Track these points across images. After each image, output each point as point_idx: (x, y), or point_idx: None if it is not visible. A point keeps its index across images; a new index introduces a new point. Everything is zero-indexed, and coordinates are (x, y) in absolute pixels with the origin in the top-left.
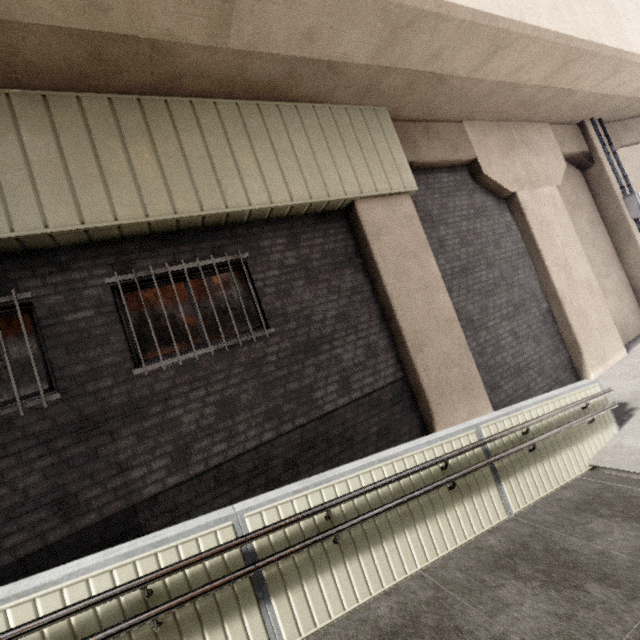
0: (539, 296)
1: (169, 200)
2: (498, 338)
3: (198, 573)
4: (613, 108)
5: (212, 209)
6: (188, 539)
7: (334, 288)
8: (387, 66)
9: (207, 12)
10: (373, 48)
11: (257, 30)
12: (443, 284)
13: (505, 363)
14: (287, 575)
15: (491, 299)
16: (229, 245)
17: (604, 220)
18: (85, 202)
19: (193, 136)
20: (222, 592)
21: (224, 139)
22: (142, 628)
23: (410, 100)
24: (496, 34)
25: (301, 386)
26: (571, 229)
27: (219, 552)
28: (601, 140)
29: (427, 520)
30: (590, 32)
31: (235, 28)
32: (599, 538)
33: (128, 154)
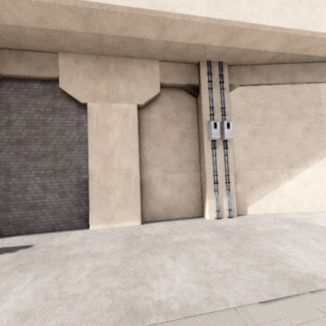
0: (84, 170)
1: None
2: (27, 185)
3: None
4: (223, 54)
5: None
6: None
7: None
8: None
9: None
10: None
11: None
12: None
13: (24, 200)
14: None
15: (35, 162)
16: None
17: (198, 135)
18: None
19: None
20: None
21: None
22: None
23: None
24: None
25: None
26: (134, 135)
27: None
28: (208, 78)
29: None
30: None
31: None
32: None
33: None
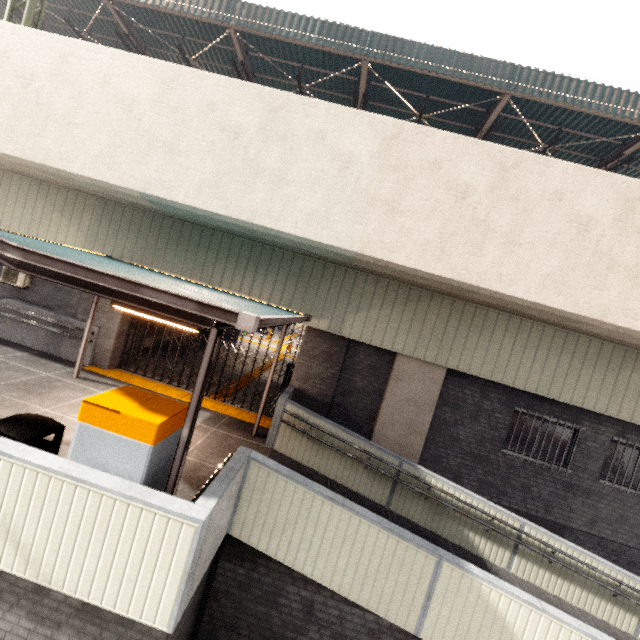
0: None
1: None
2: None
3: (630, 593)
4: None
5: None
6: (634, 581)
7: None
8: None
9: None
10: None
11: None
12: None
13: None
14: None
15: None
16: None
17: None
18: (637, 411)
19: None
20: (632, 604)
21: None
22: (608, 591)
23: None
24: None
25: None
26: None
27: None
28: None
29: None
30: None
31: None
32: None
33: None
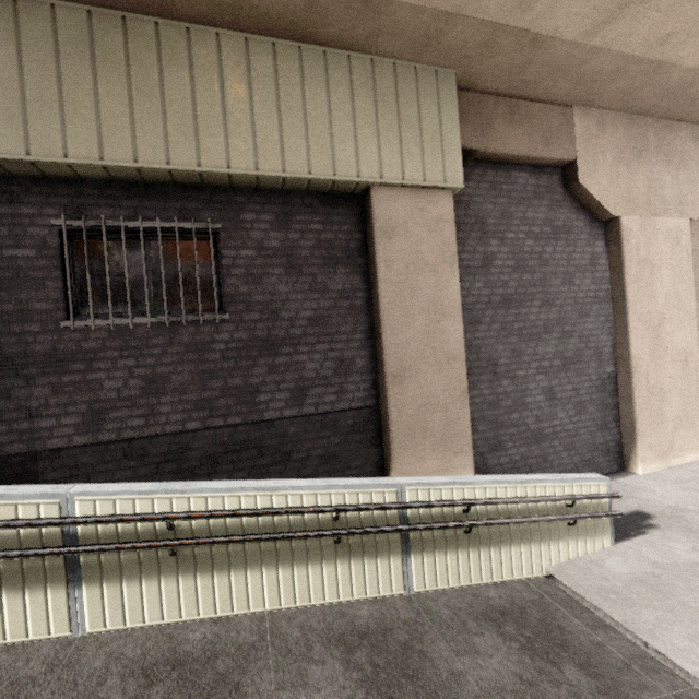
0: (606, 356)
1: (132, 145)
2: (525, 393)
3: (10, 537)
4: None
5: (181, 164)
6: (7, 503)
7: (319, 286)
8: (450, 11)
9: None
10: None
11: None
12: (460, 312)
13: (523, 424)
14: (107, 568)
15: (533, 344)
16: (203, 210)
17: None
18: (36, 131)
19: (180, 72)
20: (31, 562)
21: (218, 81)
22: None
23: (490, 65)
24: None
25: (245, 384)
26: (689, 281)
27: (27, 525)
28: None
29: (295, 565)
30: None
31: None
32: (472, 657)
33: (96, 83)
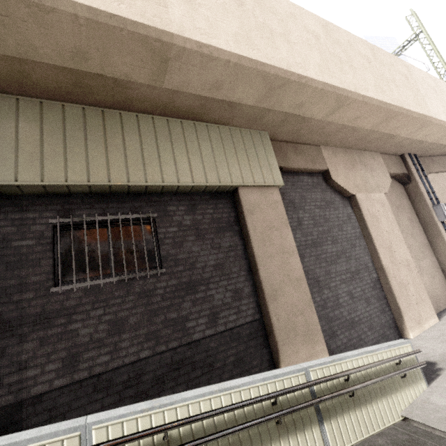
0: (370, 268)
1: (107, 173)
2: (338, 296)
3: None
4: (423, 148)
5: (136, 182)
6: (37, 444)
7: (216, 245)
8: (267, 108)
9: (151, 67)
10: (258, 97)
11: (182, 79)
12: (296, 251)
13: (342, 316)
14: None
15: (334, 266)
16: (145, 207)
17: (420, 219)
18: (48, 168)
19: (133, 135)
20: None
21: (154, 139)
22: None
23: (284, 129)
24: (339, 97)
25: (179, 316)
26: (395, 223)
27: None
28: (416, 167)
29: None
30: (402, 102)
31: (168, 77)
32: None
33: (86, 141)
